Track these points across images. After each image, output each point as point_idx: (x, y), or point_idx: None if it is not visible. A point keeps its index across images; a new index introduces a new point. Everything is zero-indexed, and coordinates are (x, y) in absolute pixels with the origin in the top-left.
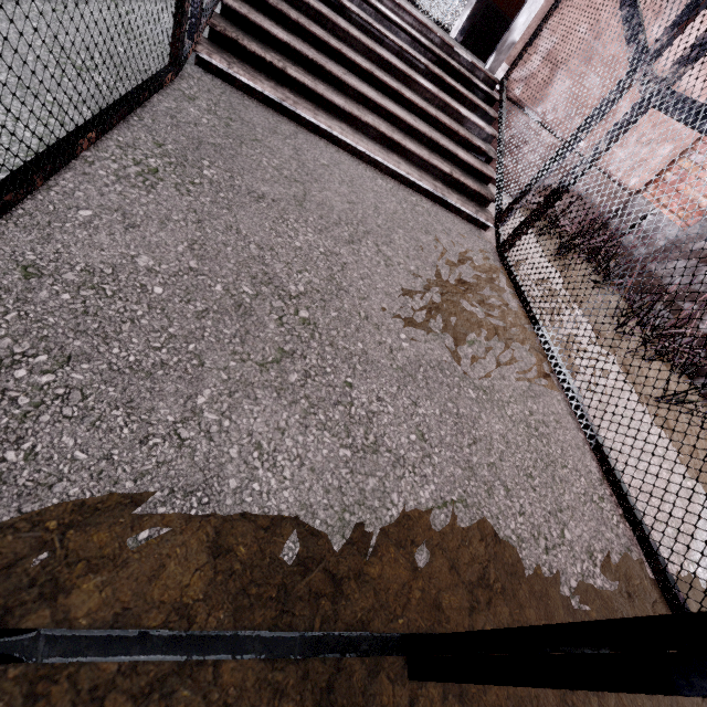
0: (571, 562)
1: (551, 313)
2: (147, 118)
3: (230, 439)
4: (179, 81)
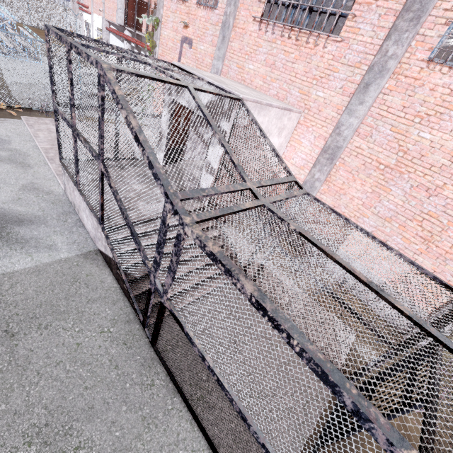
0: (326, 388)
1: (283, 308)
2: (178, 379)
3: (277, 441)
4: (156, 346)
